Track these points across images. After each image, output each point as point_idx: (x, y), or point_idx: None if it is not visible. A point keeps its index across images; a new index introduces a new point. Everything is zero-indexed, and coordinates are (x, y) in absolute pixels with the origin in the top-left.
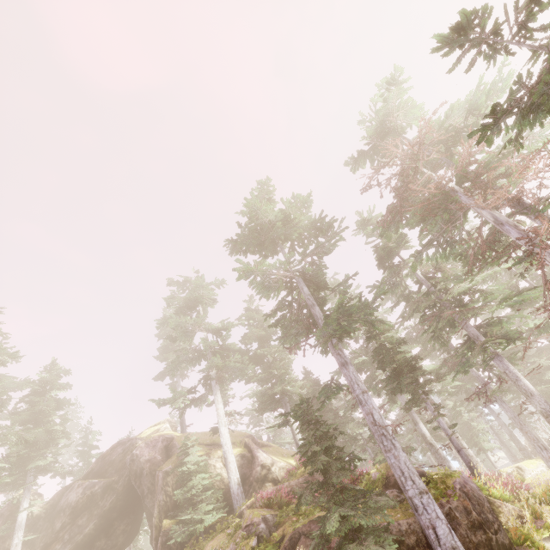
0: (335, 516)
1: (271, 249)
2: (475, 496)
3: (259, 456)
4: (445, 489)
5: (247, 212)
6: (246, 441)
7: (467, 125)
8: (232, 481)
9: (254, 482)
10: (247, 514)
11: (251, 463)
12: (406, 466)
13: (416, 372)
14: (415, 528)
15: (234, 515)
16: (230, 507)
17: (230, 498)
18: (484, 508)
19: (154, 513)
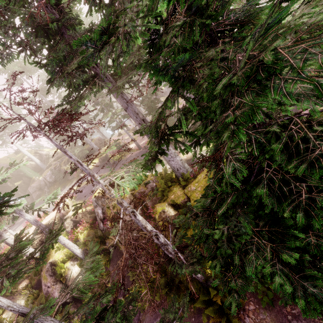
0: (76, 150)
1: (20, 81)
2: (101, 139)
3: (43, 153)
4: (95, 140)
5: (3, 69)
6: (34, 151)
7: (88, 22)
8: (38, 162)
9: (46, 160)
10: (53, 163)
11: (41, 156)
12: (87, 139)
13: (88, 115)
14: (91, 148)
15: (43, 170)
16: (40, 169)
17: (39, 167)
18: (102, 141)
19: (8, 184)
